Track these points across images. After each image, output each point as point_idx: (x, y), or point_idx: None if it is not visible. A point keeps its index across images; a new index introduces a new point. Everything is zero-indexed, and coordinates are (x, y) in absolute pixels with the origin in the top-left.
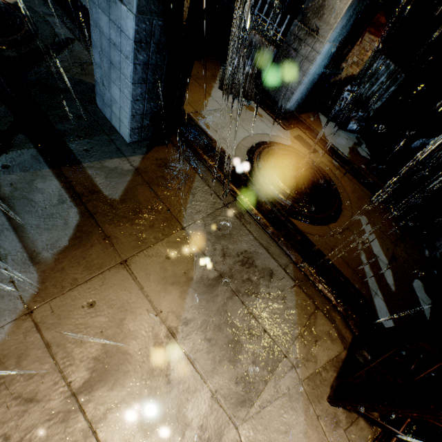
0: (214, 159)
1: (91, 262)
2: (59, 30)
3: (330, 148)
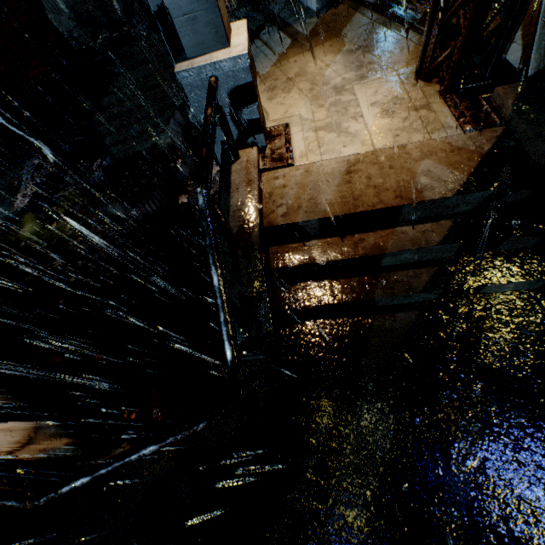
0: (372, 1)
1: (295, 52)
2: None
3: None
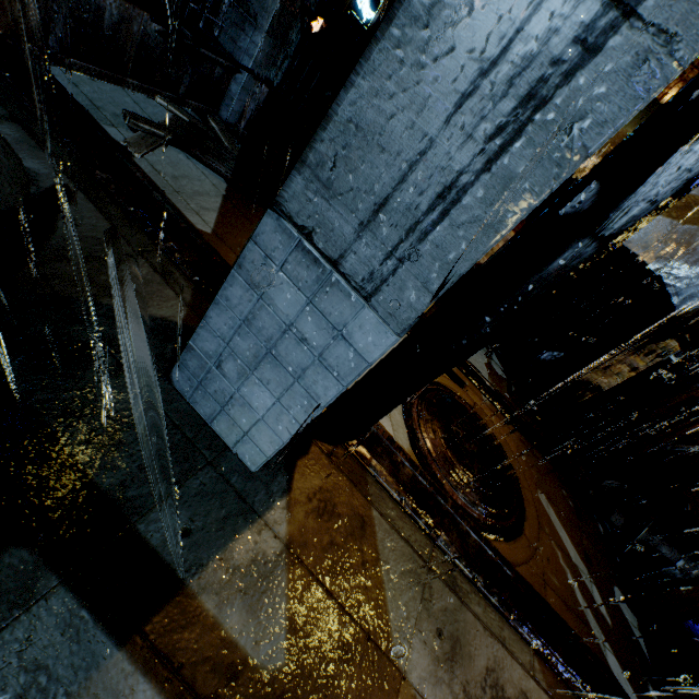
0: (384, 459)
1: None
2: (33, 162)
3: (474, 373)
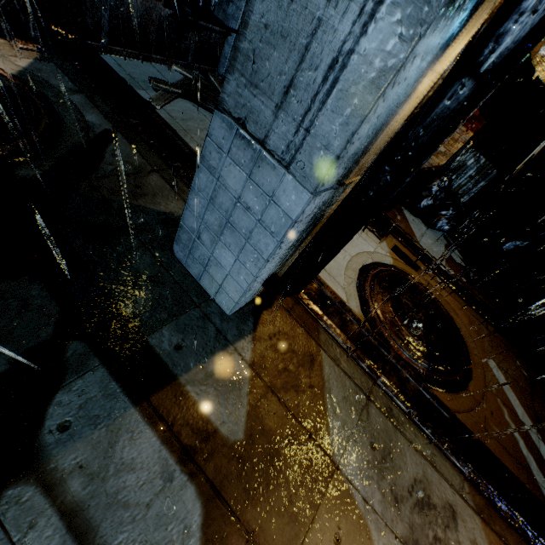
0: (334, 317)
1: None
2: (91, 117)
3: (429, 260)
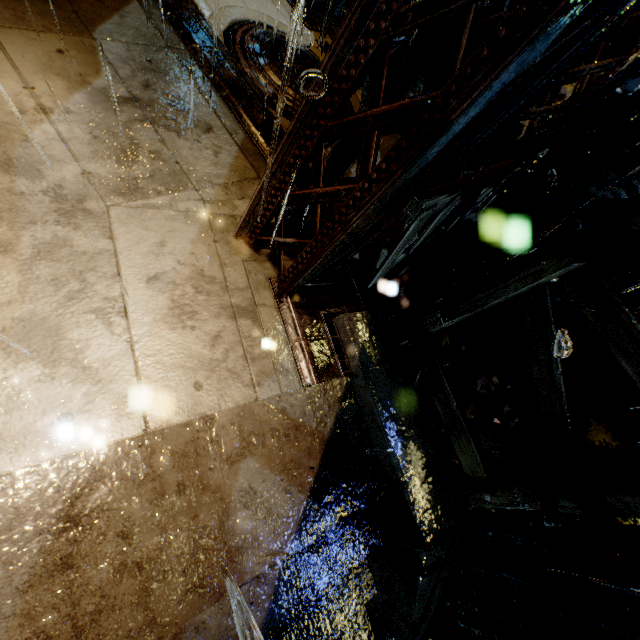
0: None
1: None
2: None
3: None
